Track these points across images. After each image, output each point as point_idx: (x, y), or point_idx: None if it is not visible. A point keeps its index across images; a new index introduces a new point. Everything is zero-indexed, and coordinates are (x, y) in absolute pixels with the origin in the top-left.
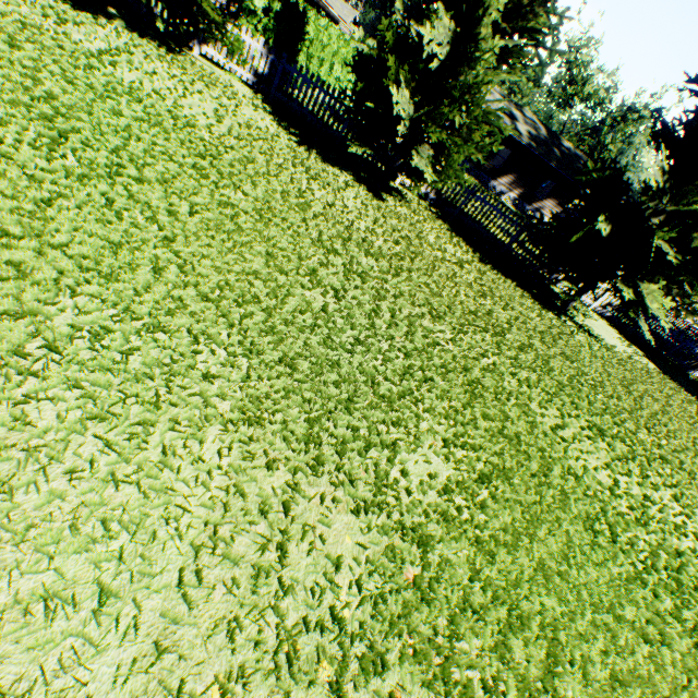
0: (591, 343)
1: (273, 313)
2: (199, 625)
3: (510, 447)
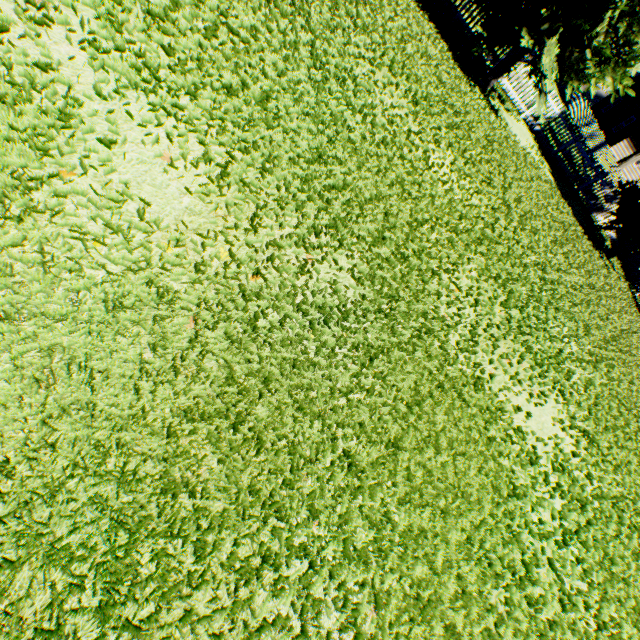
0: (488, 112)
1: None
2: None
3: (293, 7)
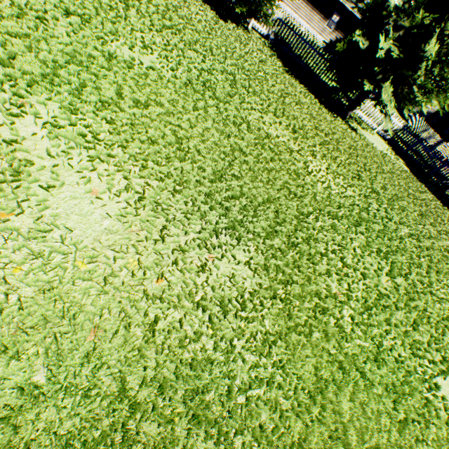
0: (349, 131)
1: None
2: None
3: (204, 87)
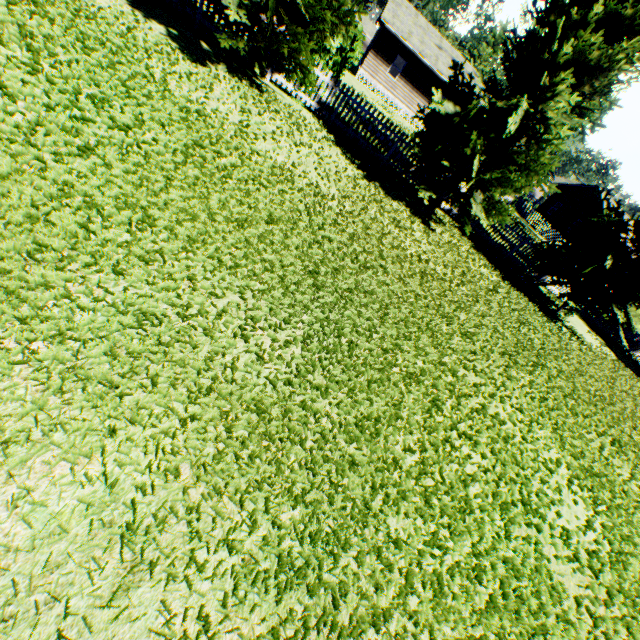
0: (580, 346)
1: (462, 403)
2: None
3: (593, 480)
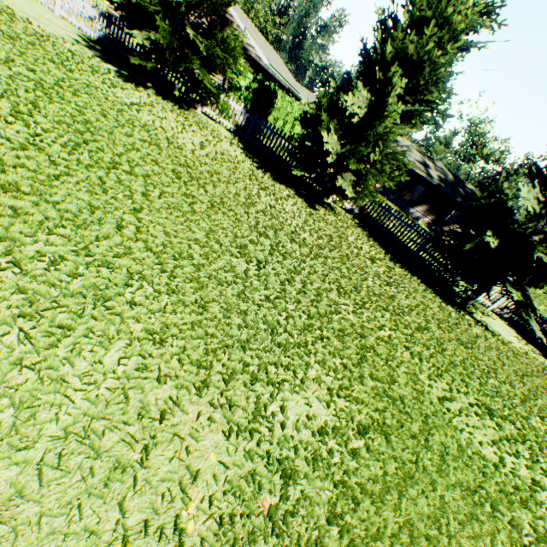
0: (488, 335)
1: (201, 268)
2: (43, 504)
3: (393, 407)
